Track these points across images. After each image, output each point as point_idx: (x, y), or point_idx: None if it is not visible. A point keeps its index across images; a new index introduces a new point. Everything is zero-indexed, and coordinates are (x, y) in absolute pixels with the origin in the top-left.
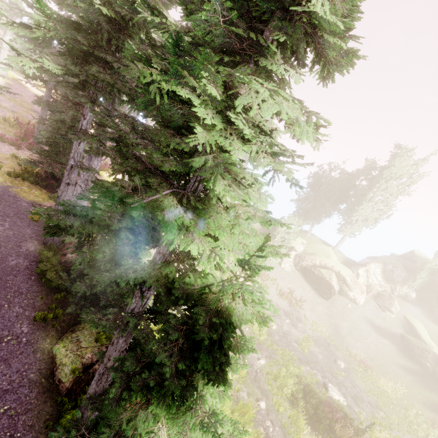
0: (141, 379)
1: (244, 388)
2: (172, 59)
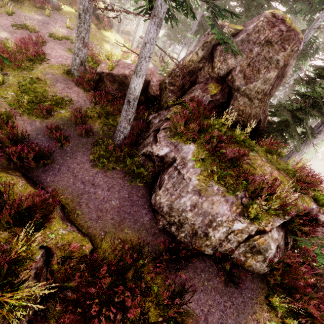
0: None
1: None
2: None
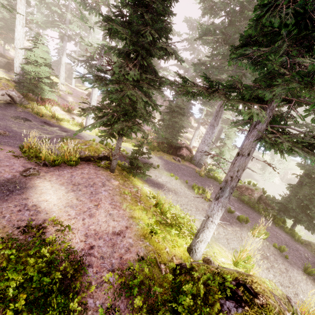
0: None
1: None
2: None
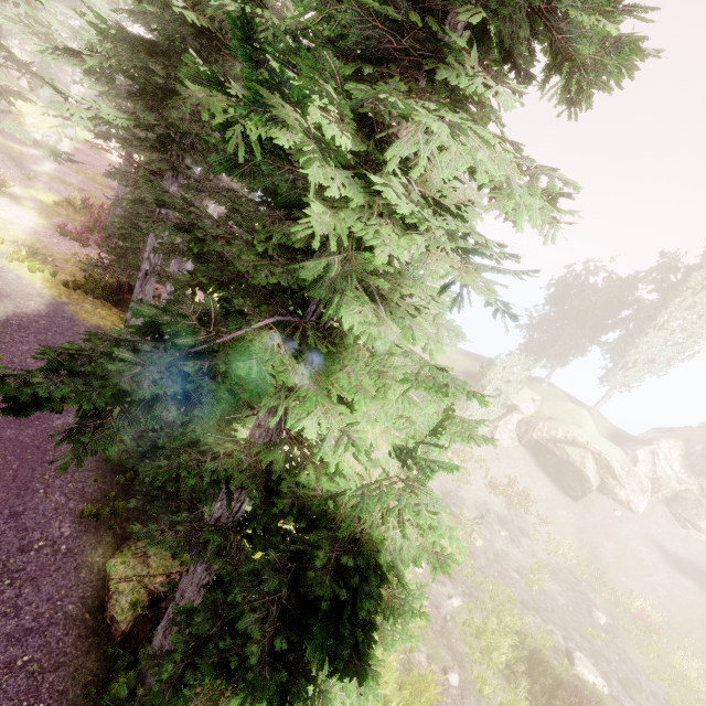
0: (217, 651)
1: (422, 646)
2: (246, 70)
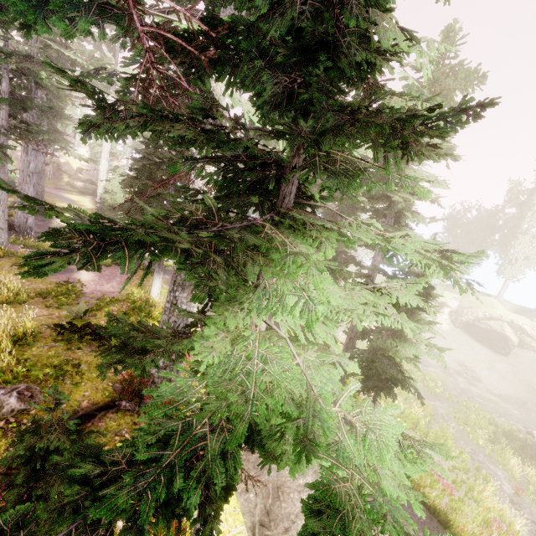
0: None
1: (434, 423)
2: None
